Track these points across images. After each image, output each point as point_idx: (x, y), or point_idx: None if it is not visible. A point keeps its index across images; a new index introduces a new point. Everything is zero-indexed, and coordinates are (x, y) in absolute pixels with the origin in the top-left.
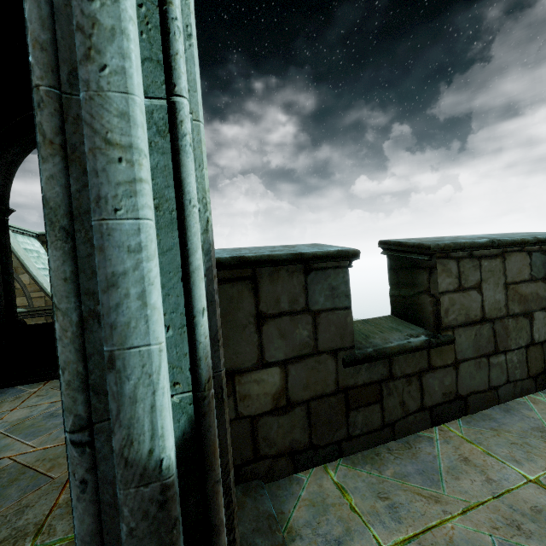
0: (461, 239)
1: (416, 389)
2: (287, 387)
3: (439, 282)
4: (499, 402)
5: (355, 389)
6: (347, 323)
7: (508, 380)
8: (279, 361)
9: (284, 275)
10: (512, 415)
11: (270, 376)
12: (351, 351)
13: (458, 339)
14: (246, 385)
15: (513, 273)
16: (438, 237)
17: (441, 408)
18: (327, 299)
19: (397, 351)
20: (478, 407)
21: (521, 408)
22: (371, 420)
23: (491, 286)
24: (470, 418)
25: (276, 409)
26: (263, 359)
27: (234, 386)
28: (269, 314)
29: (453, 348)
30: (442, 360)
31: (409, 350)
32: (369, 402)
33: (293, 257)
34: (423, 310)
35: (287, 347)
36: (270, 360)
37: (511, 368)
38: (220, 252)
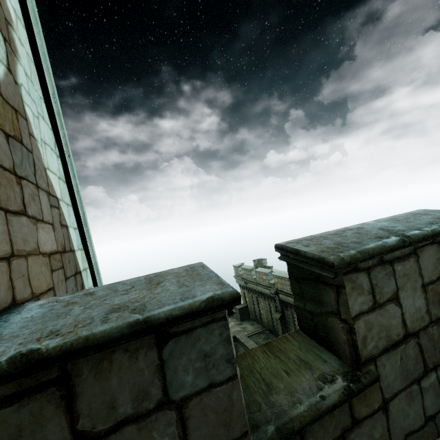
0: (366, 238)
1: None
2: None
3: (351, 305)
4: (439, 434)
5: None
6: (233, 401)
7: None
8: None
9: (121, 360)
10: None
11: None
12: None
13: (383, 372)
14: None
15: (429, 271)
16: (339, 232)
17: None
18: (197, 374)
19: (308, 421)
20: None
21: None
22: None
23: (409, 292)
24: None
25: None
26: None
27: None
28: (97, 432)
29: (378, 386)
30: (367, 407)
31: (324, 412)
32: None
33: (132, 330)
34: (335, 335)
35: None
36: None
37: None
38: (33, 320)
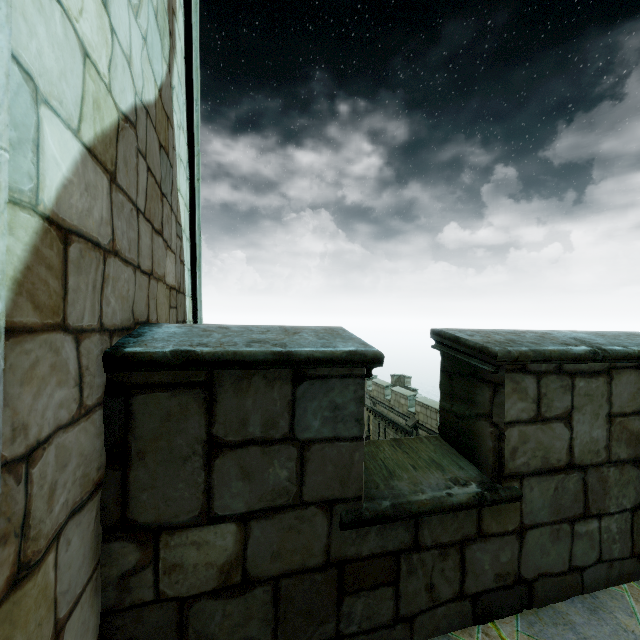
0: (548, 341)
1: (454, 566)
2: (246, 555)
3: (507, 408)
4: (583, 591)
5: (356, 563)
6: (354, 462)
7: (601, 559)
8: (236, 514)
9: (259, 384)
10: (600, 622)
11: (220, 537)
12: (356, 504)
13: (528, 495)
14: (177, 549)
15: (622, 400)
16: (517, 332)
17: (491, 596)
18: (325, 423)
19: (428, 509)
20: (549, 597)
21: (616, 608)
22: (377, 610)
23: (587, 417)
24: (535, 616)
25: (224, 588)
26: (210, 510)
27: (157, 549)
28: (228, 441)
29: (519, 507)
30: (499, 524)
31: (447, 508)
32: (377, 583)
33: (275, 358)
34: (480, 442)
35: (252, 494)
36: (221, 512)
37: (606, 541)
38: (178, 334)
